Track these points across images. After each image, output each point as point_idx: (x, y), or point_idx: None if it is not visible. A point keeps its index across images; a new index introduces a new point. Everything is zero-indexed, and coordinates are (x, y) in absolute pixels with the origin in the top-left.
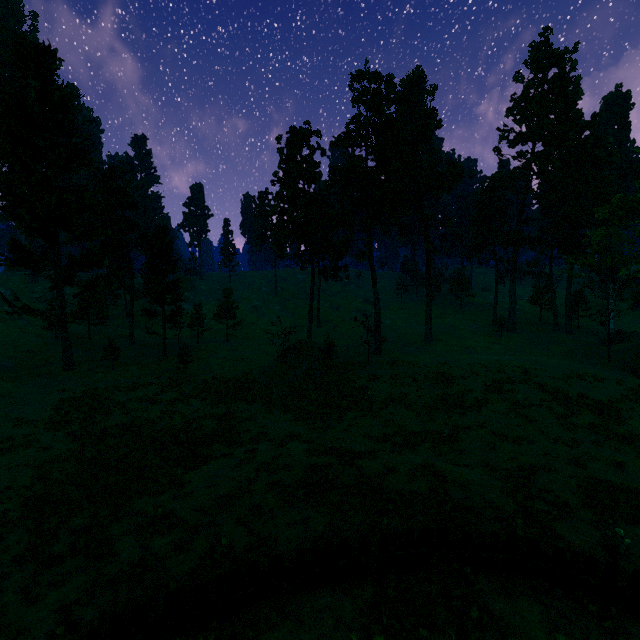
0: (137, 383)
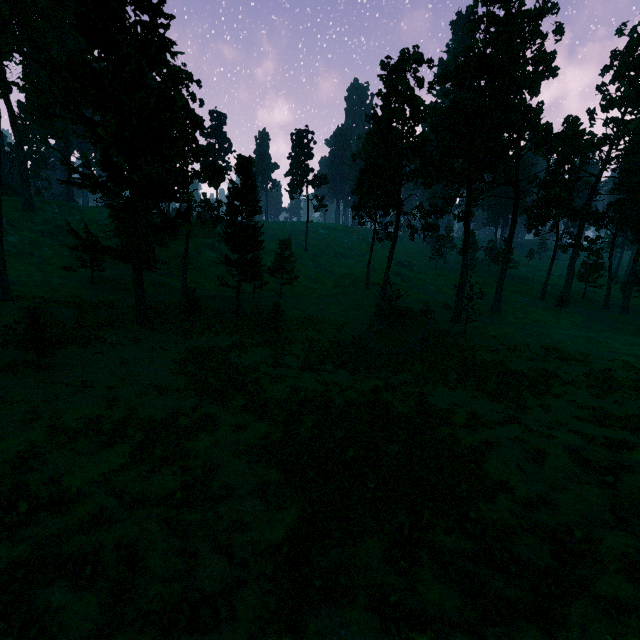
0: (235, 343)
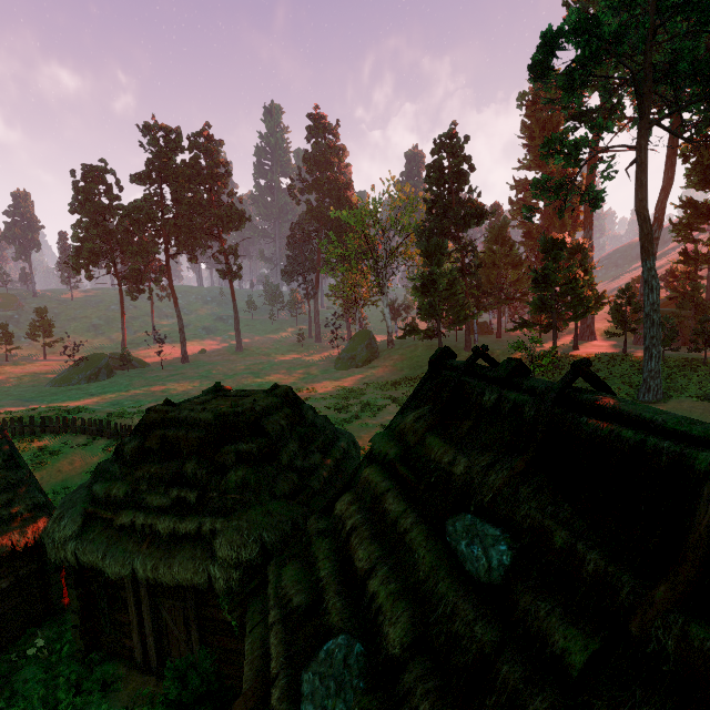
0: None
